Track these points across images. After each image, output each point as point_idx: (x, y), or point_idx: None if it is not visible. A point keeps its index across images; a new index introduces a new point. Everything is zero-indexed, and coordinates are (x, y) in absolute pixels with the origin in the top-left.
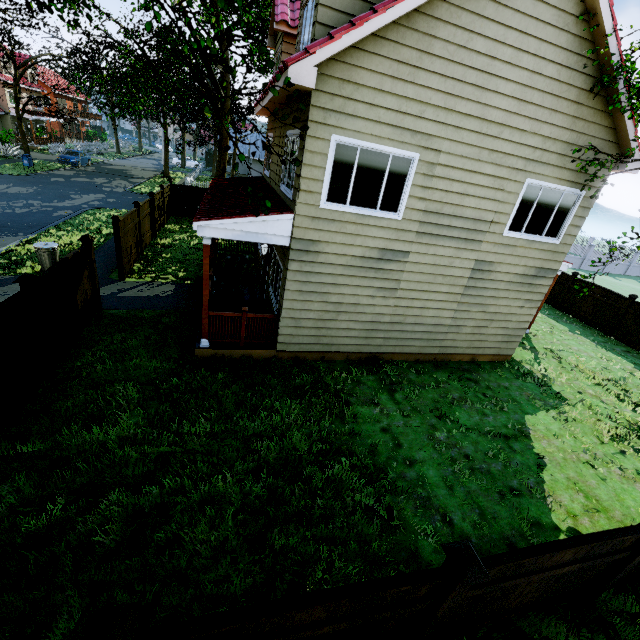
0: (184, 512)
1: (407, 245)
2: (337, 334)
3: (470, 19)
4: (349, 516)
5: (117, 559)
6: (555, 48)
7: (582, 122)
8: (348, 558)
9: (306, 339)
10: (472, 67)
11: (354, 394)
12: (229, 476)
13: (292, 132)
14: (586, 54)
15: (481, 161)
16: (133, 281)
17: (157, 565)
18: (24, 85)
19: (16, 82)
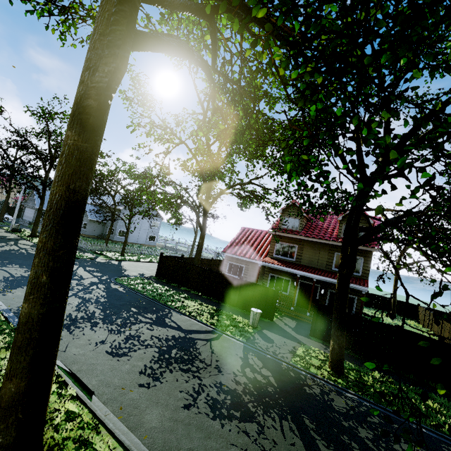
0: None
1: None
2: None
3: None
4: None
5: None
6: None
7: None
8: None
9: None
10: None
11: None
12: None
13: None
14: None
15: None
16: (276, 320)
17: None
18: None
19: None
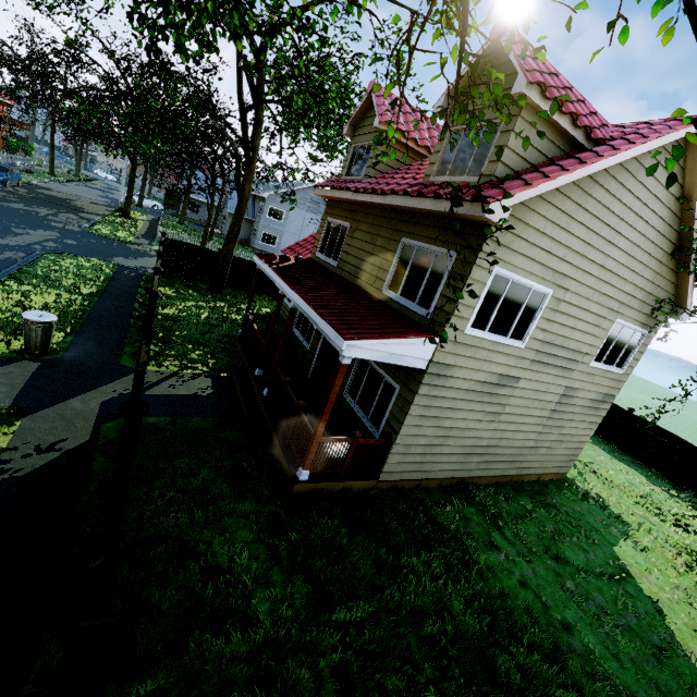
0: None
1: (521, 371)
2: (439, 460)
3: (616, 186)
4: None
5: None
6: (659, 219)
7: (660, 277)
8: None
9: (410, 466)
10: (607, 224)
11: (471, 535)
12: (433, 691)
13: (425, 246)
14: (674, 227)
15: (592, 301)
16: (156, 371)
17: None
18: None
19: None
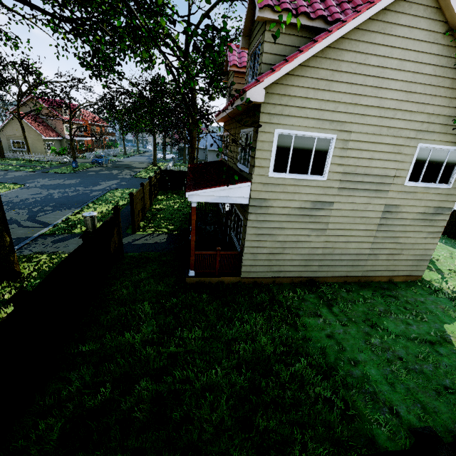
0: (191, 397)
1: (331, 197)
2: (283, 264)
3: (365, 46)
4: (313, 405)
5: (148, 431)
6: (429, 55)
7: None
8: (317, 441)
9: (261, 268)
10: (369, 75)
11: (301, 308)
12: (219, 370)
13: (246, 130)
14: (454, 56)
15: (382, 135)
16: (141, 234)
17: (176, 437)
18: (74, 121)
19: (71, 120)
